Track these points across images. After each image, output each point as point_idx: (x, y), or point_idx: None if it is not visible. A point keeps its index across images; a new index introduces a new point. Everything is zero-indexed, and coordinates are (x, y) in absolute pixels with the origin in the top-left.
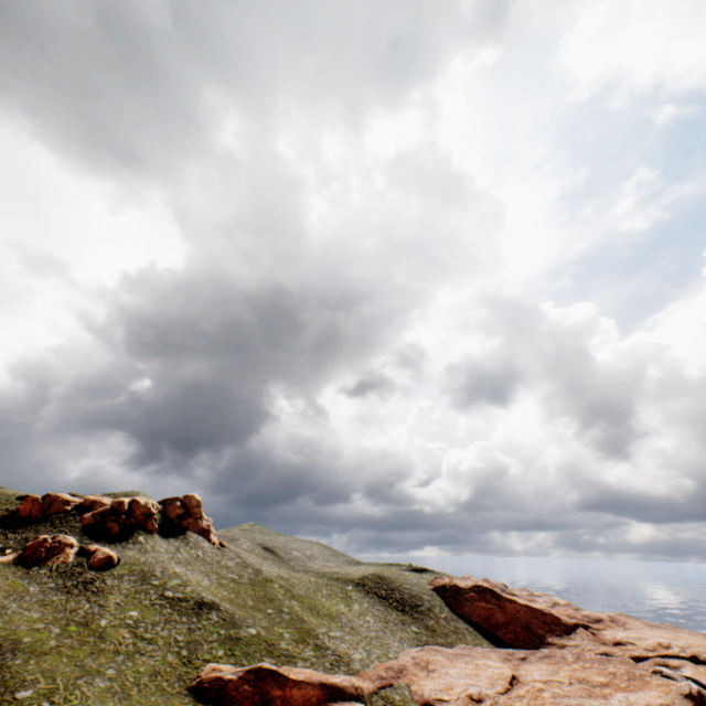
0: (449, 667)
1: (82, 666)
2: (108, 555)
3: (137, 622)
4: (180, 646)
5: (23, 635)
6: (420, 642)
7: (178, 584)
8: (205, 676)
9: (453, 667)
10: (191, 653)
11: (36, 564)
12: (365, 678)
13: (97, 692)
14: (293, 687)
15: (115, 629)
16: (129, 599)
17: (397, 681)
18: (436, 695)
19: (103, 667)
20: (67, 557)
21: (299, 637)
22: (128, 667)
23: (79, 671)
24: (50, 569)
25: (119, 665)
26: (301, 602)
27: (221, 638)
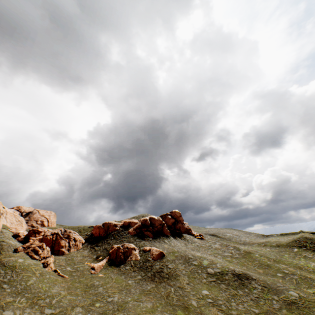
0: None
1: None
2: (160, 251)
3: (214, 299)
4: None
5: None
6: None
7: (208, 264)
8: None
9: None
10: None
11: (121, 263)
12: None
13: None
14: None
15: (206, 308)
16: (192, 280)
17: None
18: None
19: None
20: (136, 257)
21: None
22: None
23: None
24: (130, 266)
25: None
26: (286, 265)
27: (281, 304)
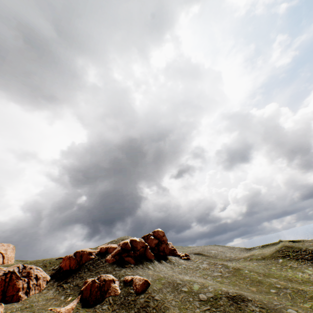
0: None
1: None
2: (144, 280)
3: None
4: None
5: None
6: None
7: (199, 288)
8: None
9: None
10: None
11: (96, 303)
12: None
13: None
14: None
15: None
16: (184, 312)
17: None
18: None
19: None
20: (115, 290)
21: None
22: None
23: None
24: (109, 304)
25: None
26: (276, 278)
27: None
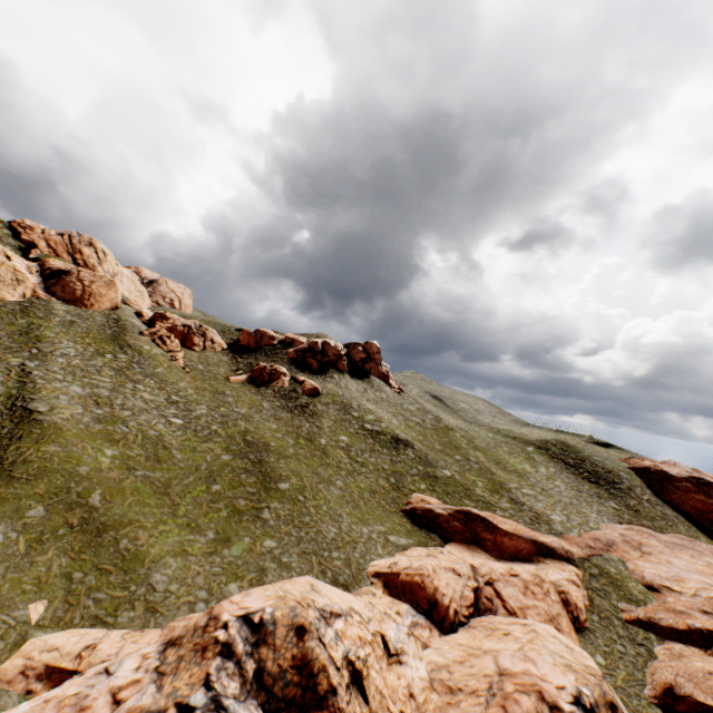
0: (670, 556)
1: (317, 474)
2: (314, 387)
3: (348, 446)
4: (387, 473)
5: (269, 441)
6: (622, 519)
7: (373, 419)
8: (417, 505)
9: (676, 558)
10: (397, 481)
11: (263, 385)
12: (572, 544)
13: (334, 498)
14: (504, 537)
15: (333, 448)
16: (337, 426)
17: (607, 554)
18: (661, 582)
19: (332, 478)
20: (283, 384)
21: (492, 487)
22: (351, 482)
23: (317, 478)
24: (273, 391)
25: (344, 479)
26: (485, 455)
27: (420, 473)
